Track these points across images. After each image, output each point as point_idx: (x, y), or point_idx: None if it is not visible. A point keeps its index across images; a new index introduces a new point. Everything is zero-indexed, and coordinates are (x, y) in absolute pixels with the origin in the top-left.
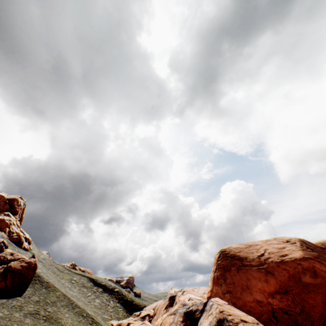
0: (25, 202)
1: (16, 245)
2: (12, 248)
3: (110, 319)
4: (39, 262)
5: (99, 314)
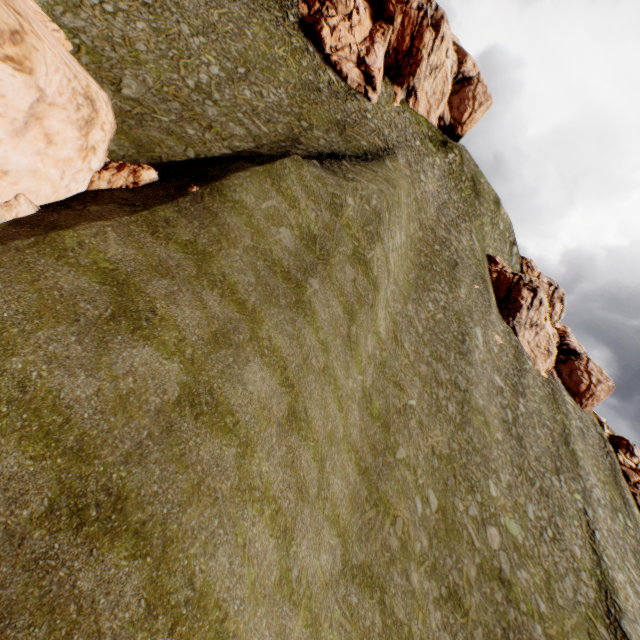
0: (441, 22)
1: (301, 28)
2: (264, 1)
3: (120, 87)
4: (324, 87)
5: (130, 66)
